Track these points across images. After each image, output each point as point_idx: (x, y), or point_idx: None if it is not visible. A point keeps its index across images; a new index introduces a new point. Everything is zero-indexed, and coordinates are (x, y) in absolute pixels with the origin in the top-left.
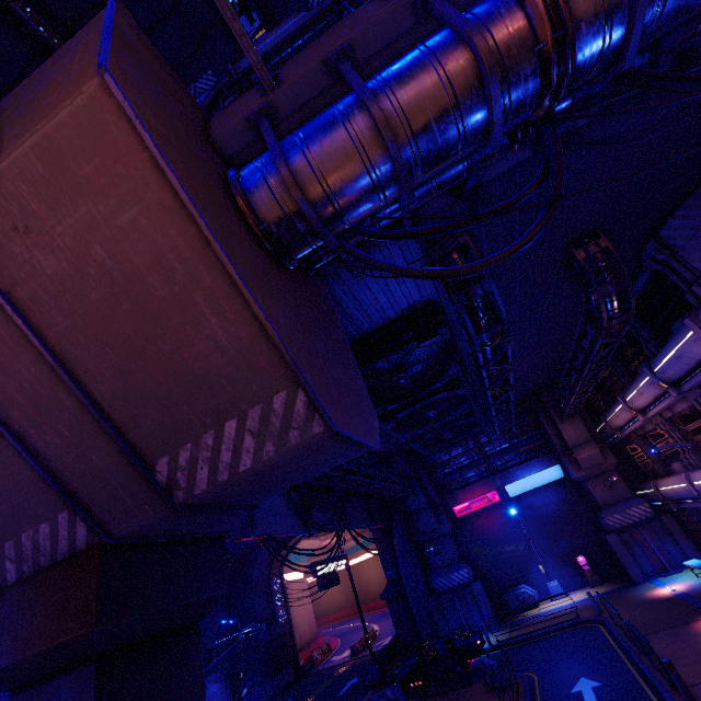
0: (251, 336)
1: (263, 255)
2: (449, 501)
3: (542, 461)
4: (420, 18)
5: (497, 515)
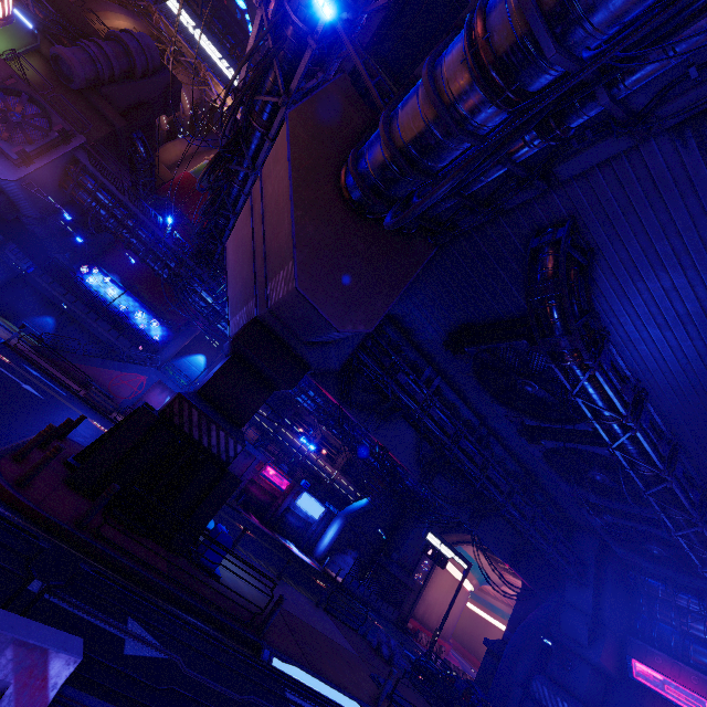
0: (291, 231)
1: (337, 202)
2: (635, 648)
3: None
4: None
5: None
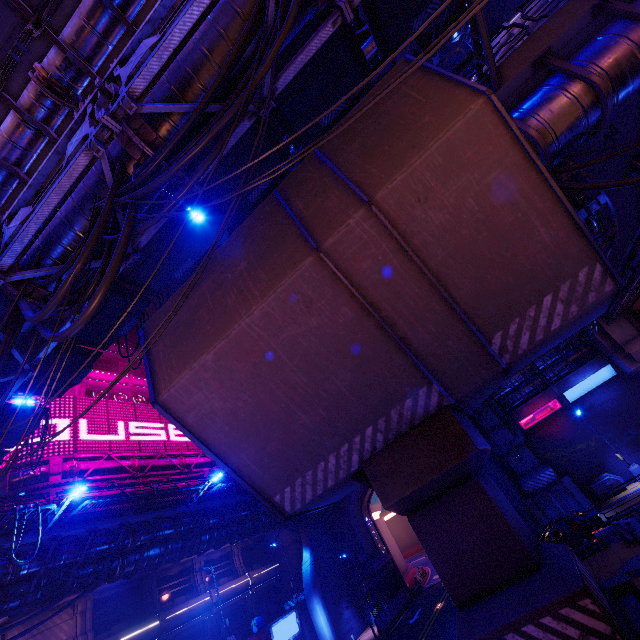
0: (566, 235)
1: None
2: (514, 416)
3: (593, 365)
4: (594, 18)
5: (562, 420)
